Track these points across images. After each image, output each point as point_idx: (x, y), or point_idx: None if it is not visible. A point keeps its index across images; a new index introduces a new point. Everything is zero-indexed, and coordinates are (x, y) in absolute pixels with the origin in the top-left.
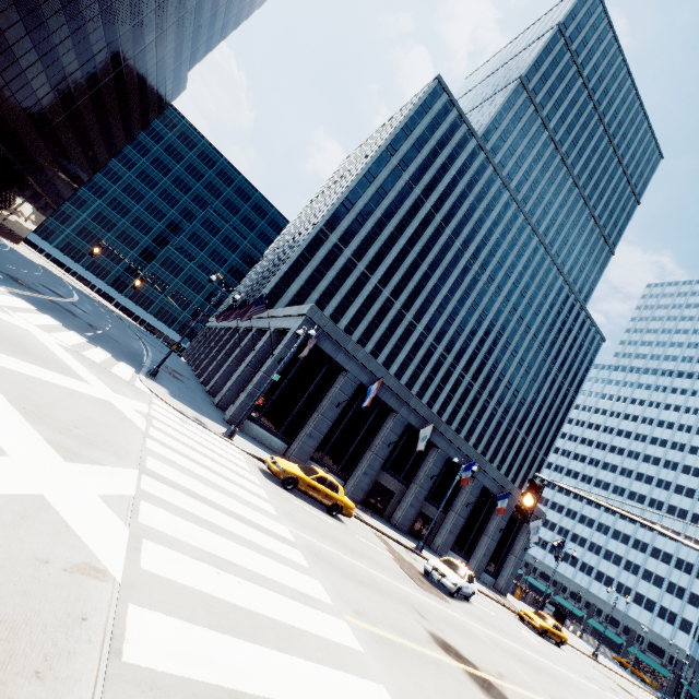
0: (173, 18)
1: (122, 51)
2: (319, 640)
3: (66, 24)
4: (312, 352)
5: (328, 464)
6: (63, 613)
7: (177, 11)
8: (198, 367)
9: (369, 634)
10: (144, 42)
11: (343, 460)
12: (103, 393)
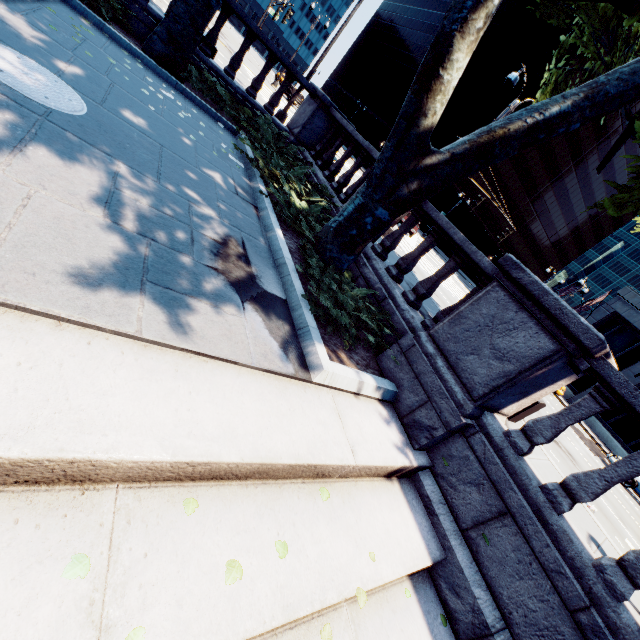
0: None
1: (591, 181)
2: (432, 273)
3: (547, 179)
4: (624, 328)
5: (616, 432)
6: None
7: None
8: None
9: (454, 298)
10: (613, 169)
11: (639, 438)
12: None
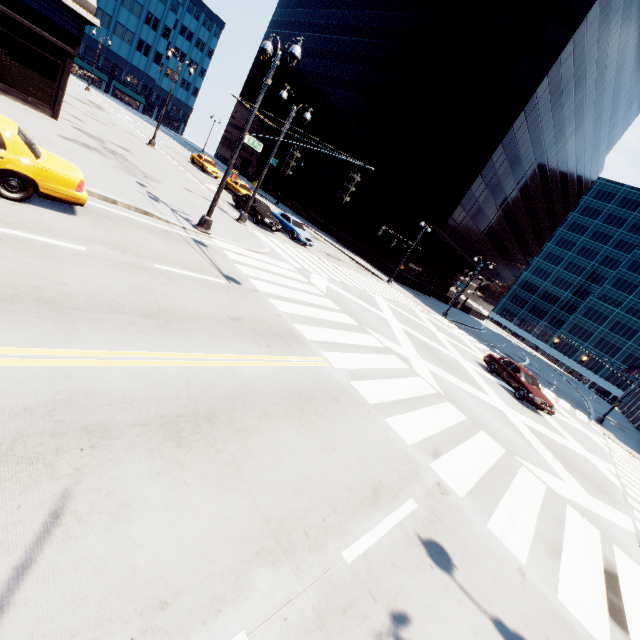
0: (589, 138)
1: (551, 185)
2: None
3: (519, 197)
4: None
5: None
6: (608, 484)
7: (593, 131)
8: (636, 419)
9: None
10: (566, 168)
11: None
12: (580, 428)
